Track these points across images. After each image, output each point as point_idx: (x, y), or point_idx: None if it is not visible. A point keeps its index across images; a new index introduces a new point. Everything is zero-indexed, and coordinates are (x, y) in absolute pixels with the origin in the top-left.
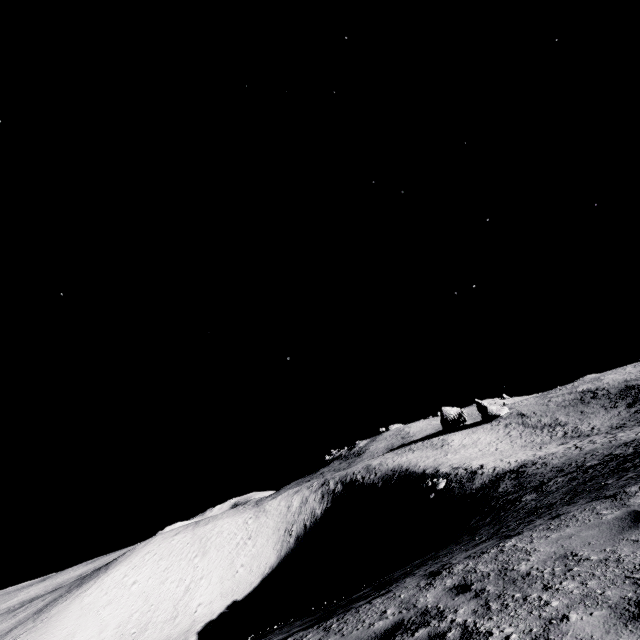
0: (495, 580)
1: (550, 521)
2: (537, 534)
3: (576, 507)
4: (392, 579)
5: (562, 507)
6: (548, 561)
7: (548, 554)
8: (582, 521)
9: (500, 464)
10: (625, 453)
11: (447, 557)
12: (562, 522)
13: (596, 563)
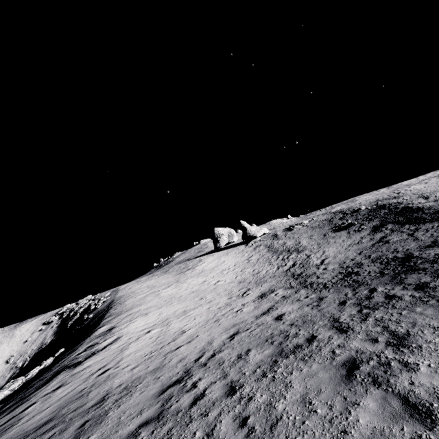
0: None
1: None
2: None
3: None
4: None
5: None
6: None
7: None
8: None
9: (94, 366)
10: None
11: None
12: None
13: None
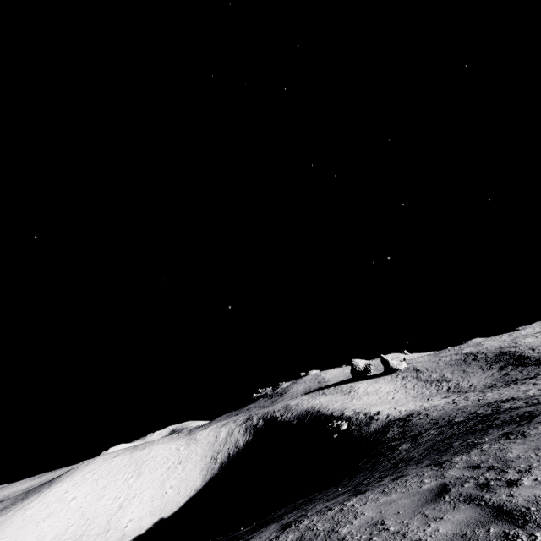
0: (320, 540)
1: (390, 483)
2: (373, 496)
3: (416, 470)
4: (270, 520)
5: (412, 465)
6: (363, 527)
7: (367, 519)
8: (407, 487)
9: (393, 412)
10: (484, 413)
11: (313, 505)
12: (395, 486)
13: (390, 535)
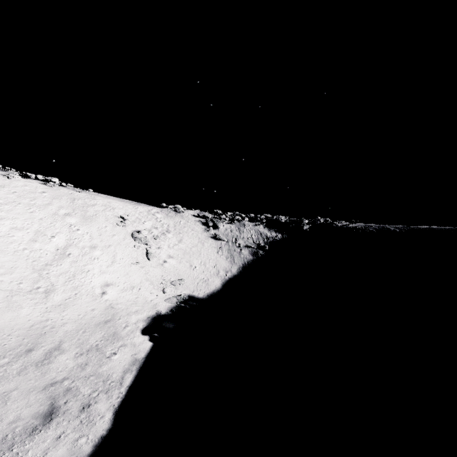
0: None
1: None
2: None
3: None
4: None
5: None
6: None
7: None
8: None
9: None
10: None
11: None
12: None
13: None
